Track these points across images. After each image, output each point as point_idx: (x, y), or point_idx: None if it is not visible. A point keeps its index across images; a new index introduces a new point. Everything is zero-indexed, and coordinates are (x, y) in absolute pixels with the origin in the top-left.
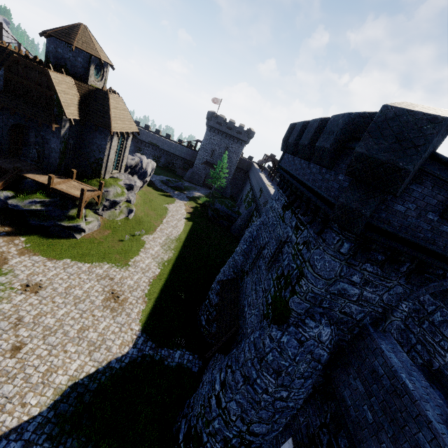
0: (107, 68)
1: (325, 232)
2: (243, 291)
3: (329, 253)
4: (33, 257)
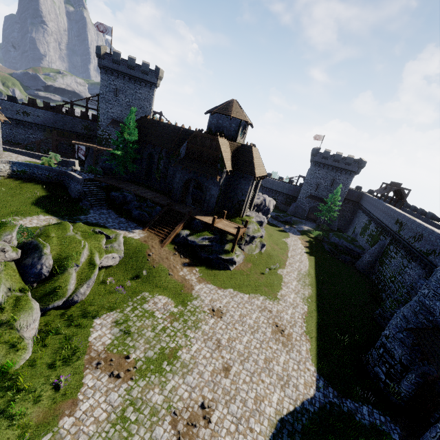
0: (247, 127)
1: None
2: None
3: None
4: (207, 285)
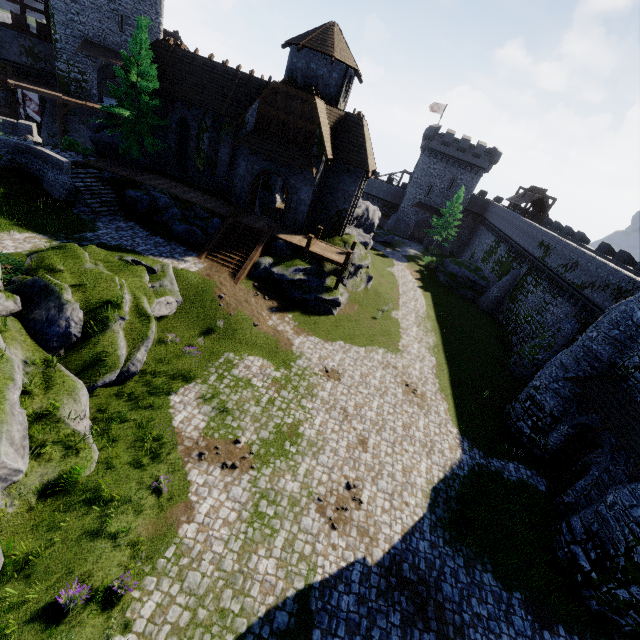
0: (352, 81)
1: None
2: None
3: None
4: (309, 337)
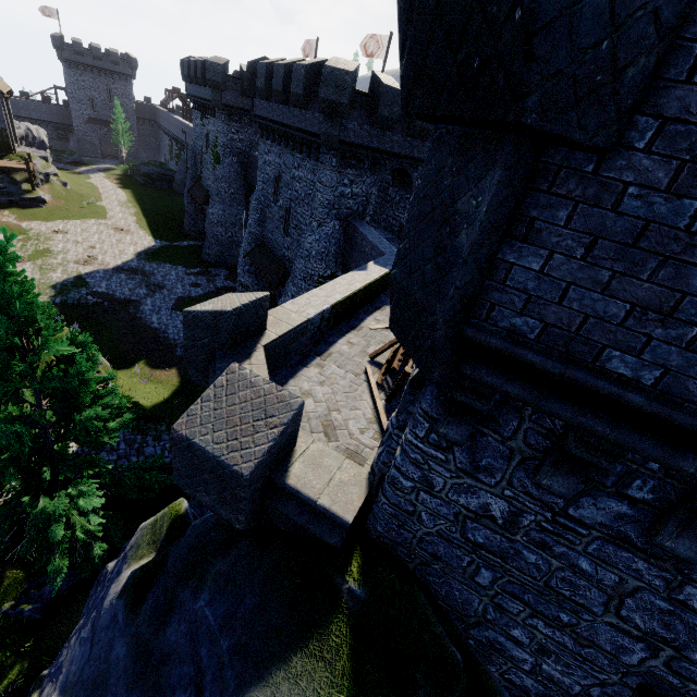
0: None
1: (216, 115)
2: (204, 181)
3: (220, 122)
4: (33, 222)
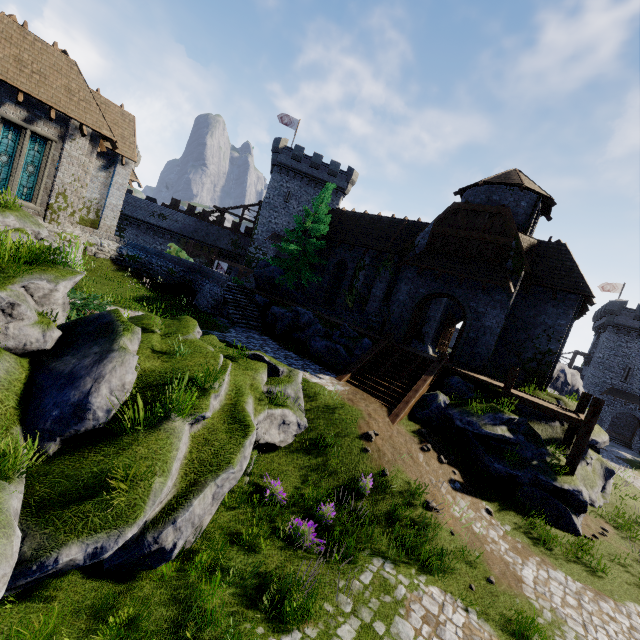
0: (537, 220)
1: None
2: None
3: None
4: (550, 570)
